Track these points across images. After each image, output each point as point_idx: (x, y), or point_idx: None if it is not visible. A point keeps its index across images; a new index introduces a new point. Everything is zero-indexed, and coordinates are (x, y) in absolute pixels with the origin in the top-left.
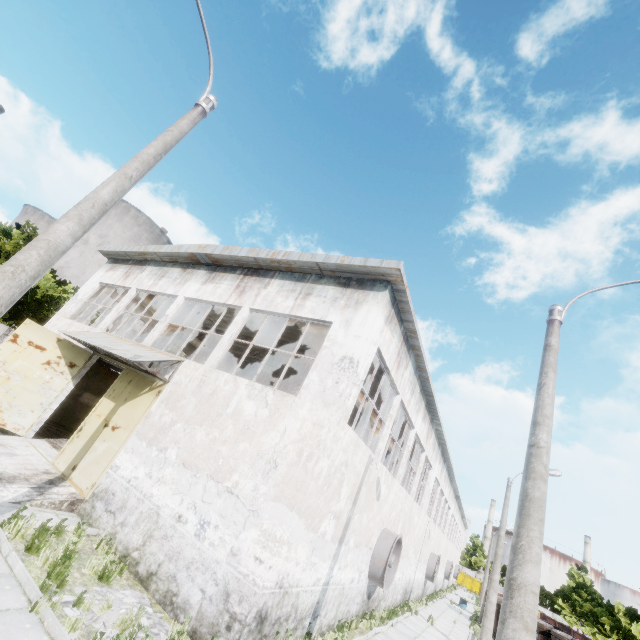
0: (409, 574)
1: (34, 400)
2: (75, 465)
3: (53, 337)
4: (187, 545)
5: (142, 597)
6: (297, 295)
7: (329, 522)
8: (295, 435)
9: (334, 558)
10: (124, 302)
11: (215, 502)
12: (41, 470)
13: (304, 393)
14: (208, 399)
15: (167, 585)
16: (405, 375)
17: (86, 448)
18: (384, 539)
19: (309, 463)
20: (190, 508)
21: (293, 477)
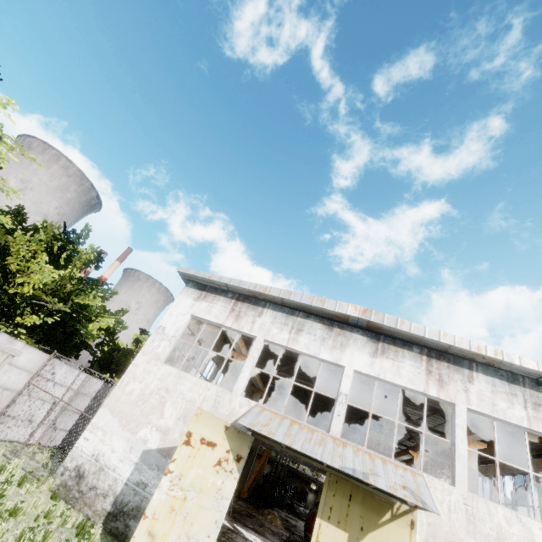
0: None
1: (209, 519)
2: None
3: (221, 426)
4: None
5: None
6: (523, 402)
7: None
8: None
9: None
10: (255, 357)
11: None
12: None
13: None
14: None
15: None
16: None
17: None
18: None
19: None
20: None
21: None
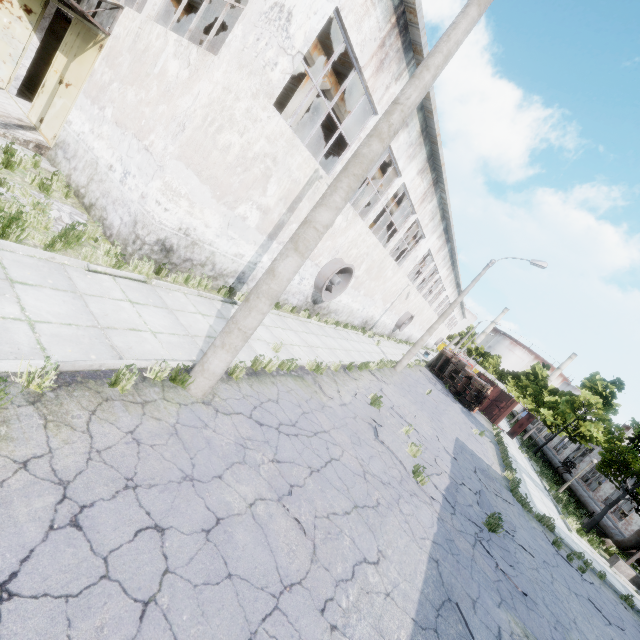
0: (373, 313)
1: (1, 49)
2: (41, 118)
3: None
4: (114, 188)
5: (81, 215)
6: None
7: (251, 210)
8: (205, 100)
9: (262, 248)
10: None
11: (135, 157)
12: (14, 116)
13: (224, 52)
14: (140, 57)
15: (101, 213)
16: (393, 90)
17: (48, 104)
18: (333, 264)
19: (210, 128)
20: (118, 160)
21: (195, 140)
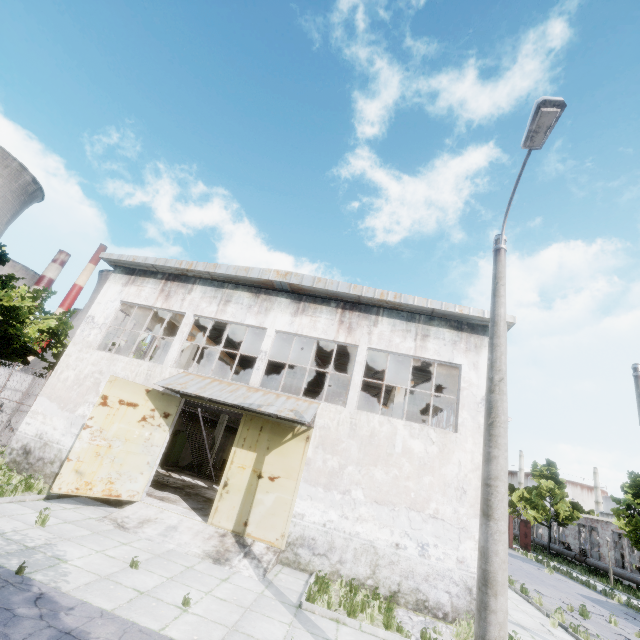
0: None
1: (140, 462)
2: (246, 521)
3: (141, 390)
4: (416, 564)
5: (406, 611)
6: (414, 336)
7: None
8: (470, 465)
9: None
10: (185, 331)
11: (425, 528)
12: (215, 535)
13: (463, 430)
14: (370, 441)
15: (414, 596)
16: None
17: (248, 502)
18: None
19: None
20: (403, 536)
21: None
